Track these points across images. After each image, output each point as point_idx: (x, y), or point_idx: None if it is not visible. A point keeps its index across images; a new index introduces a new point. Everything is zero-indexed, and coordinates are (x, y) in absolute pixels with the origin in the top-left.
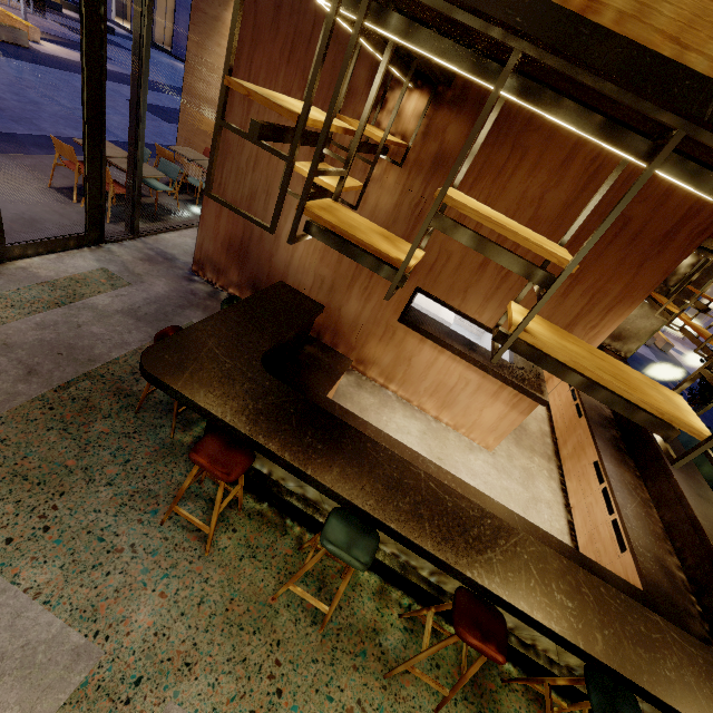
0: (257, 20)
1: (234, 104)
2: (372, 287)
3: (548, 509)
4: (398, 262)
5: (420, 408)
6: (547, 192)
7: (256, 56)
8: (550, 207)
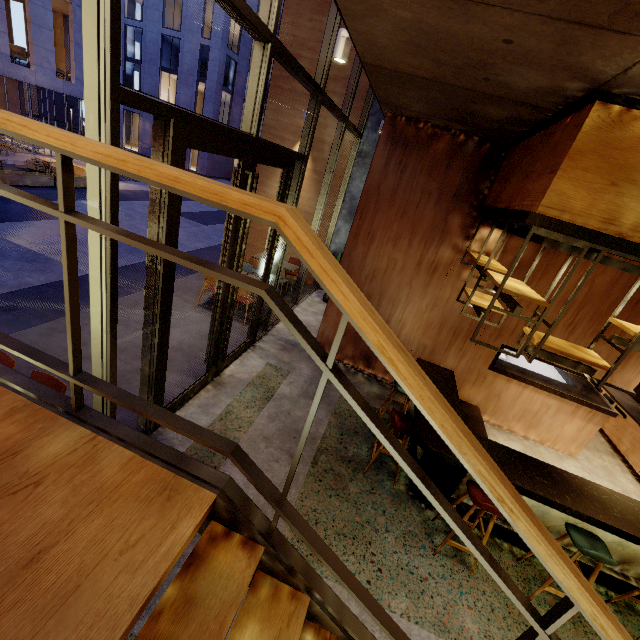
0: (379, 198)
1: (358, 244)
2: (466, 348)
3: (639, 498)
4: (606, 367)
5: (510, 431)
6: (596, 277)
7: (377, 216)
8: (600, 286)
